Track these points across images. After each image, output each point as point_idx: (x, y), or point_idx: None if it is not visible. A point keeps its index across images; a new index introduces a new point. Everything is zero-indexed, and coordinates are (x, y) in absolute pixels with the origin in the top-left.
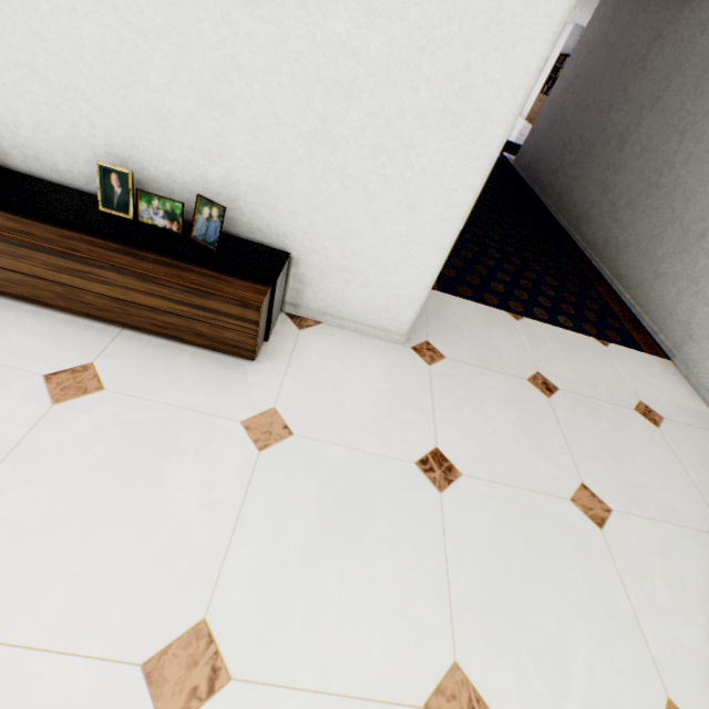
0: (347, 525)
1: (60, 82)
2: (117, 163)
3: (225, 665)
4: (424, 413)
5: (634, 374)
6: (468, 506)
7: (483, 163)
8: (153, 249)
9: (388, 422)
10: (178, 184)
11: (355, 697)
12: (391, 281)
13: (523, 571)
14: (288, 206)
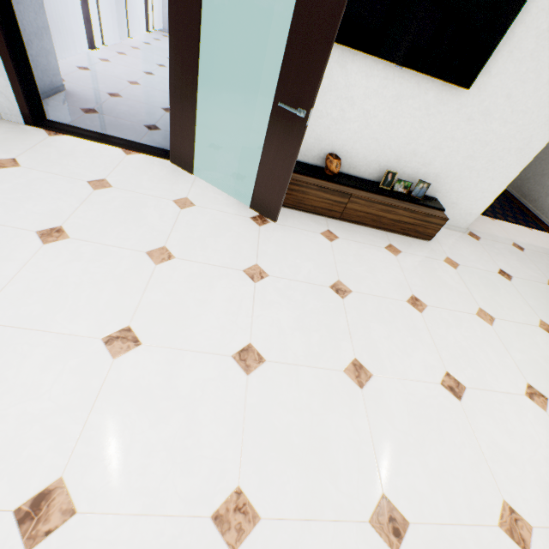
0: (493, 289)
1: (383, 143)
2: (385, 168)
3: (491, 316)
4: (488, 258)
5: (547, 242)
6: (520, 285)
7: (524, 164)
8: (405, 201)
9: (480, 261)
10: (405, 175)
11: (522, 323)
12: (471, 207)
13: (544, 301)
14: (444, 181)
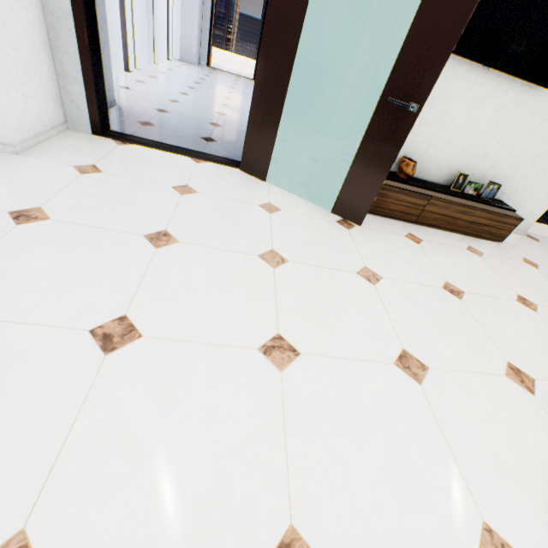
0: None
1: (456, 146)
2: (455, 171)
3: None
4: None
5: None
6: None
7: None
8: (478, 202)
9: None
10: (473, 177)
11: None
12: (533, 208)
13: None
14: (510, 182)
